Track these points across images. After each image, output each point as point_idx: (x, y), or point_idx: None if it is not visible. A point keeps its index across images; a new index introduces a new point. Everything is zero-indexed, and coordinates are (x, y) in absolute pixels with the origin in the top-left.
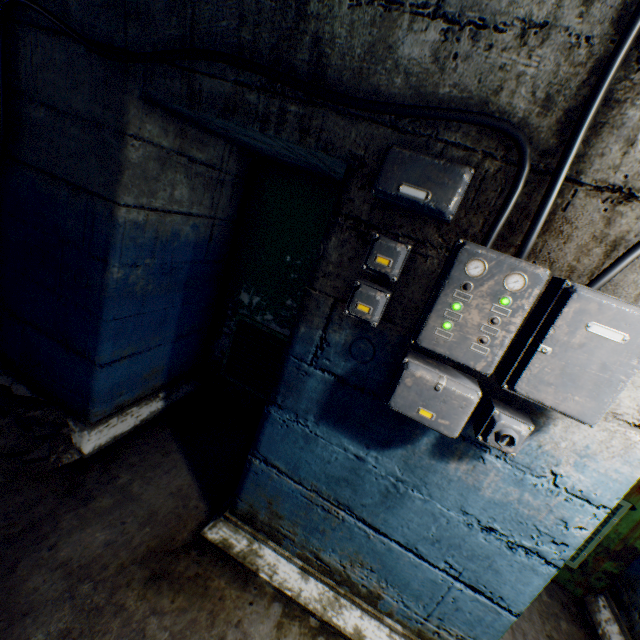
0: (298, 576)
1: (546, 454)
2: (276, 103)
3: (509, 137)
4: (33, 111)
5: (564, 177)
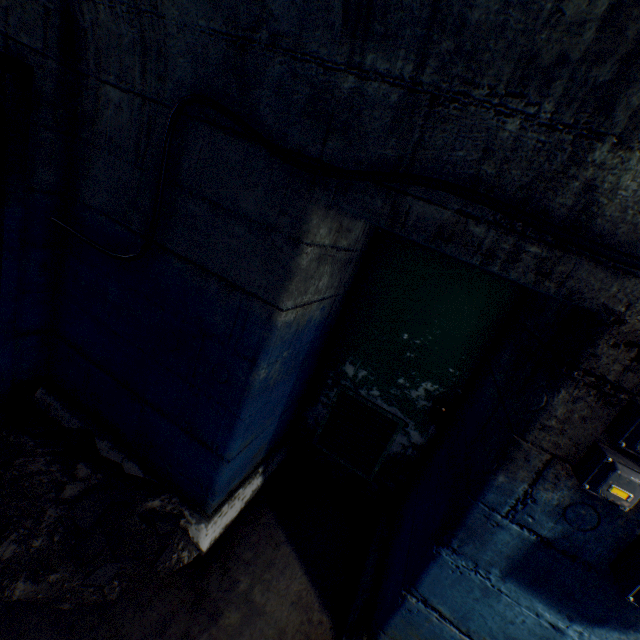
0: None
1: None
2: (510, 240)
3: None
4: (191, 203)
5: None
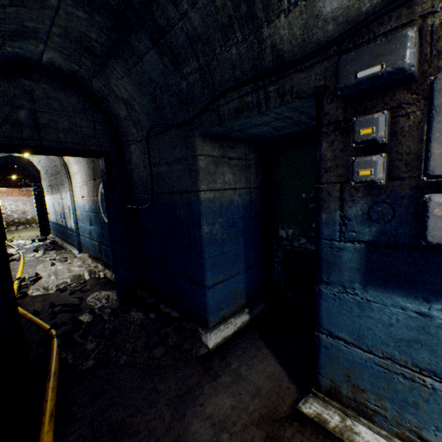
0: None
1: None
2: (261, 93)
3: None
4: (161, 169)
5: None
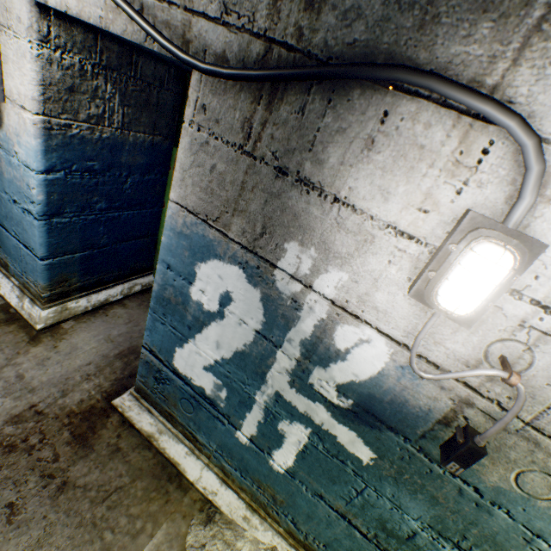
0: None
1: (10, 140)
2: None
3: None
4: None
5: None
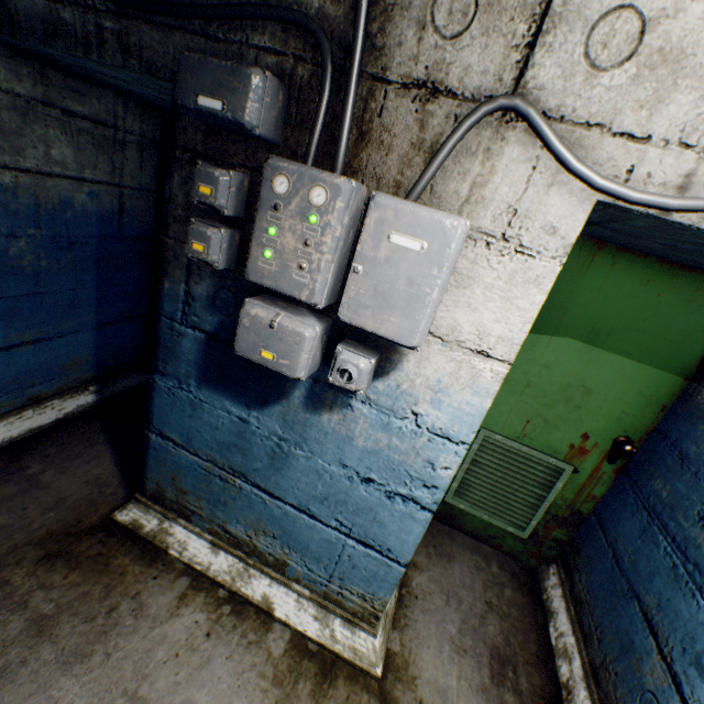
0: (209, 551)
1: (405, 394)
2: (92, 20)
3: (308, 32)
4: None
5: (359, 72)
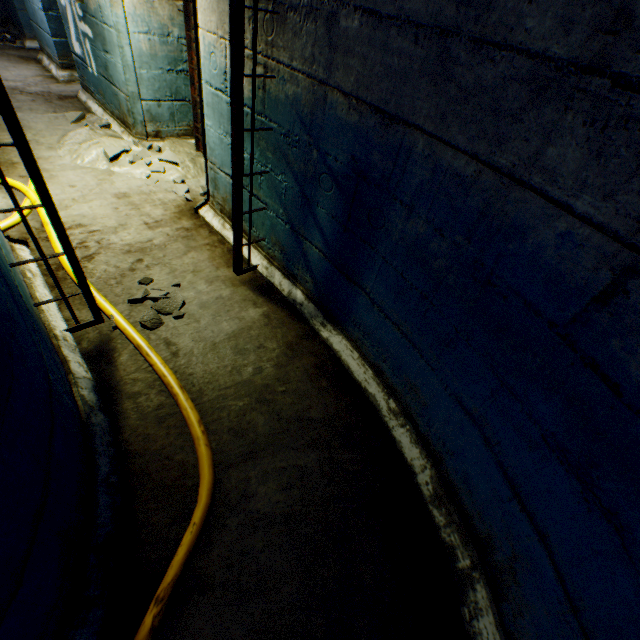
0: (47, 61)
1: None
2: None
3: None
4: None
5: None
